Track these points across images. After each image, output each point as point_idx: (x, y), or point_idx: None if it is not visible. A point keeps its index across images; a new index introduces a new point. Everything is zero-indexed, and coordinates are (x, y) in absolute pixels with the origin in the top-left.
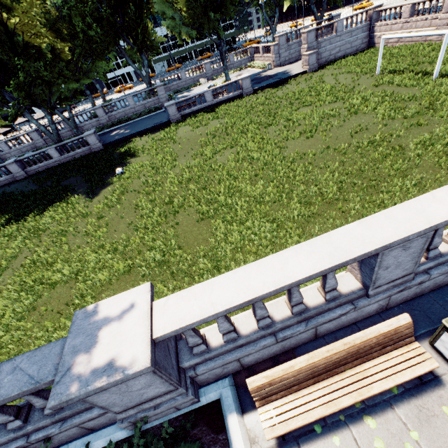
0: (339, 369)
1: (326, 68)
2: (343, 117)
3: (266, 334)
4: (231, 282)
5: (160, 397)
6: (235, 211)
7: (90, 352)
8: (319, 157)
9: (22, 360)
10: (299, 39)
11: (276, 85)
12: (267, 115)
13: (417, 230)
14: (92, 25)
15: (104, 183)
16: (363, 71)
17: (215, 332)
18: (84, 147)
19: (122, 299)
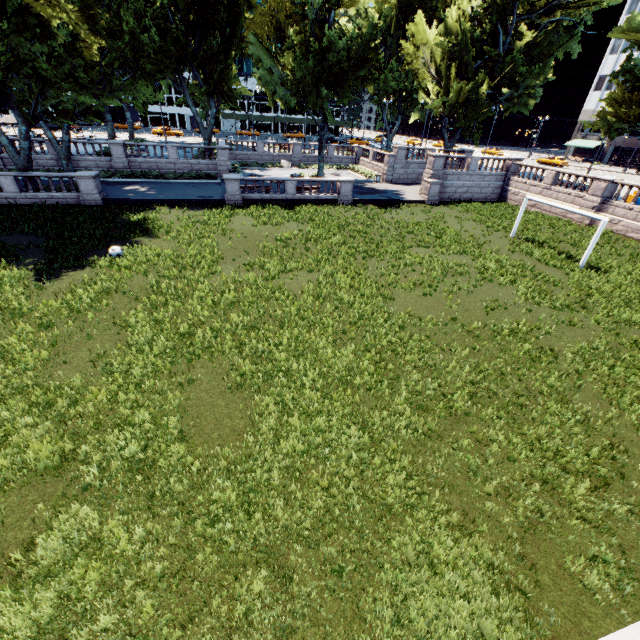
0: None
1: (448, 206)
2: (474, 280)
3: None
4: None
5: None
6: (301, 387)
7: None
8: (441, 330)
9: None
10: (421, 160)
11: (383, 205)
12: (367, 241)
13: None
14: (150, 33)
15: (80, 262)
16: (495, 227)
17: None
18: (69, 192)
19: None
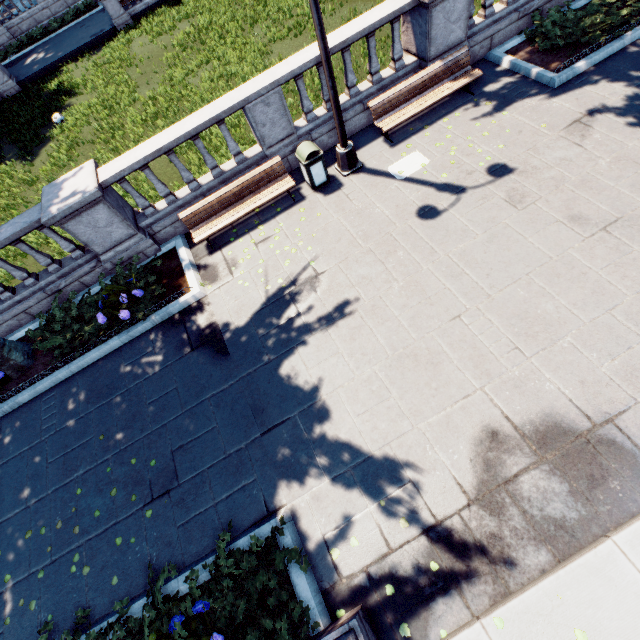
0: (242, 202)
1: None
2: None
3: (197, 195)
4: (149, 144)
5: (127, 242)
6: (210, 141)
7: (60, 197)
8: None
9: (15, 220)
10: None
11: None
12: (256, 5)
13: (264, 86)
14: None
15: (42, 139)
16: None
17: (162, 203)
18: None
19: (74, 172)
